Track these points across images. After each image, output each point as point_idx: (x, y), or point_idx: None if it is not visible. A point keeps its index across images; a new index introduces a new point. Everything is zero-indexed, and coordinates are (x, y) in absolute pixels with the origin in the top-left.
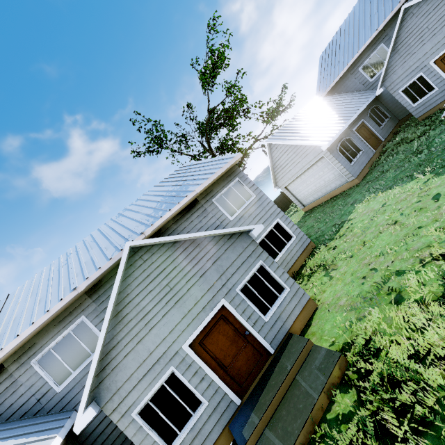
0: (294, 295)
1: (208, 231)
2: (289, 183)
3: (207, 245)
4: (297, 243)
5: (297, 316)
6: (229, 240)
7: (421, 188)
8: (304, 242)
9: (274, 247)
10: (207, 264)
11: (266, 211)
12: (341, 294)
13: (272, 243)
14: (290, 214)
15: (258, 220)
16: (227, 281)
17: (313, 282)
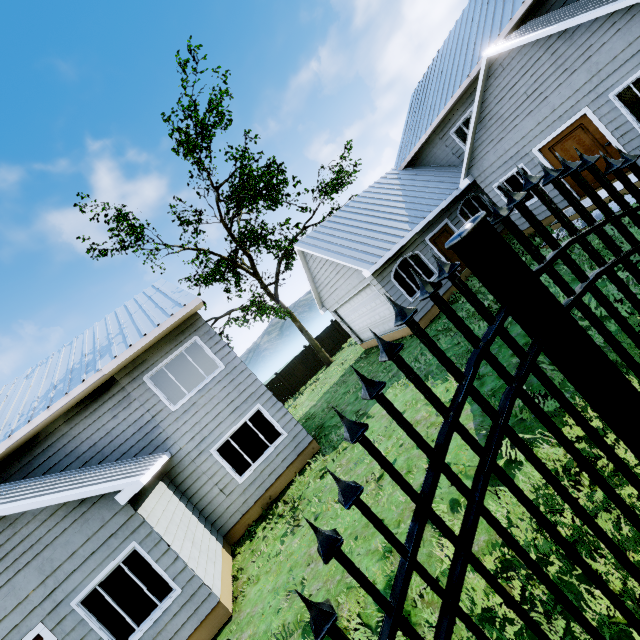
0: (189, 599)
1: (25, 504)
2: (338, 306)
3: (30, 522)
4: (287, 444)
5: (185, 639)
6: (77, 509)
7: (437, 414)
8: (301, 442)
9: (245, 453)
10: (23, 559)
11: (240, 391)
12: (257, 612)
13: (243, 446)
14: None
15: (222, 409)
16: (56, 589)
17: (269, 542)
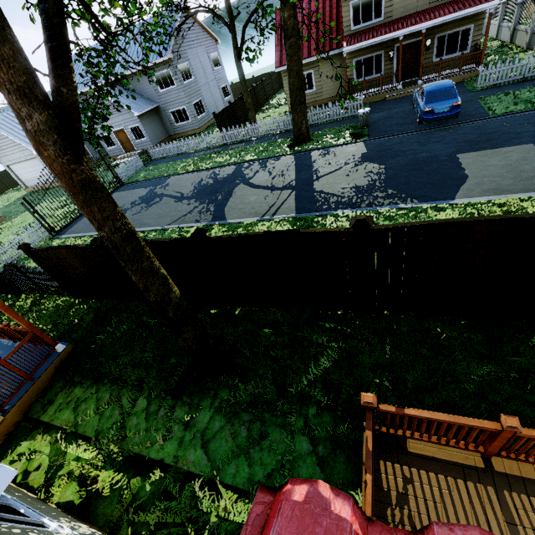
0: None
1: None
2: (11, 163)
3: None
4: None
5: None
6: None
7: (60, 202)
8: None
9: None
10: None
11: None
12: None
13: None
14: (21, 189)
15: None
16: None
17: None
